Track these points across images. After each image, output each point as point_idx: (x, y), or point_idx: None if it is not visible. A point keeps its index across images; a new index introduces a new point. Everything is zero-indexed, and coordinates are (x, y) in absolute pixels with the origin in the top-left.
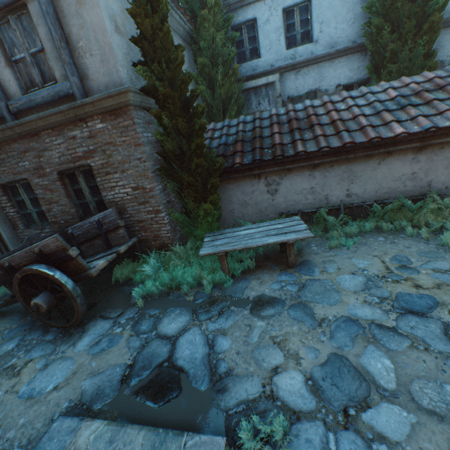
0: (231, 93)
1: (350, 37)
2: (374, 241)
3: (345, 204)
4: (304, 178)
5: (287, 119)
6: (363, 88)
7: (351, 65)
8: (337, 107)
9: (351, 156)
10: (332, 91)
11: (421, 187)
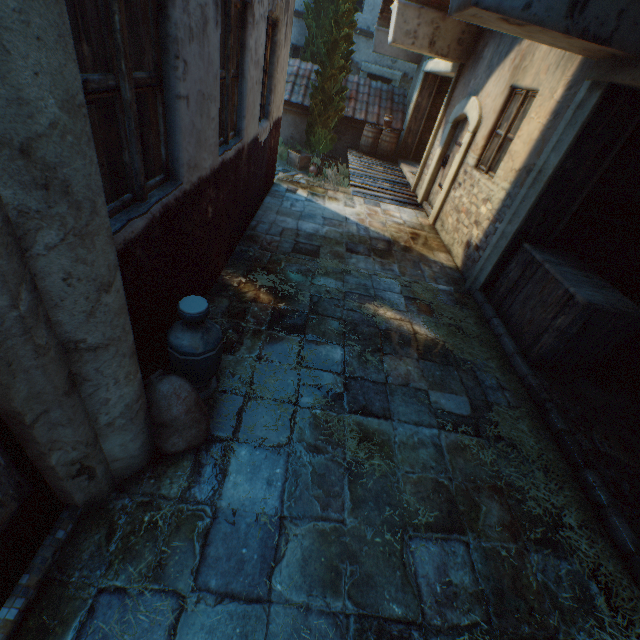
0: None
1: (303, 3)
2: None
3: None
4: None
5: None
6: None
7: (300, 29)
8: None
9: None
10: None
11: None
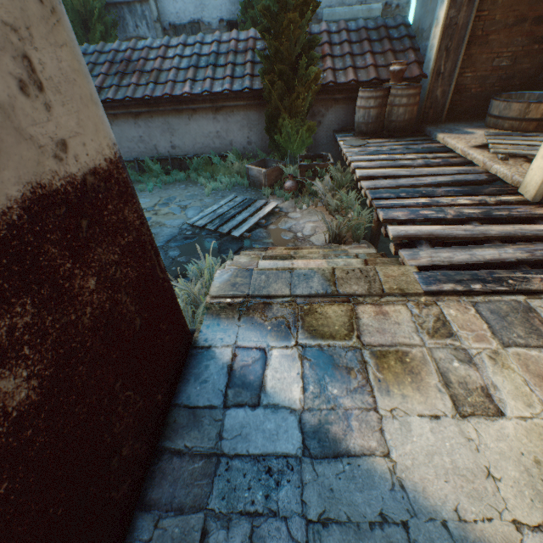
0: (91, 6)
1: None
2: (176, 188)
3: (173, 155)
4: (131, 126)
5: (122, 58)
6: (199, 36)
7: None
8: (167, 54)
9: (162, 109)
10: (216, 26)
11: (227, 145)
